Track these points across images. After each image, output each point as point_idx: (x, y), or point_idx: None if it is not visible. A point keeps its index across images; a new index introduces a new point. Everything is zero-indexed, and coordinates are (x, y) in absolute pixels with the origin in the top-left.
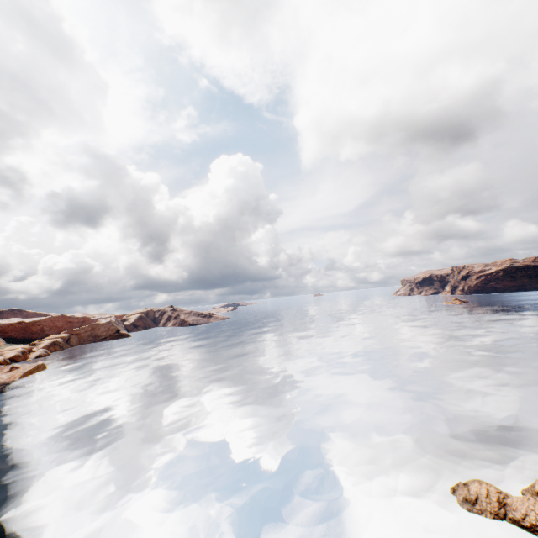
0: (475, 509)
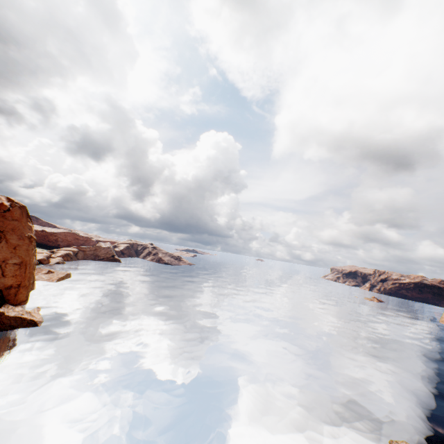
0: None
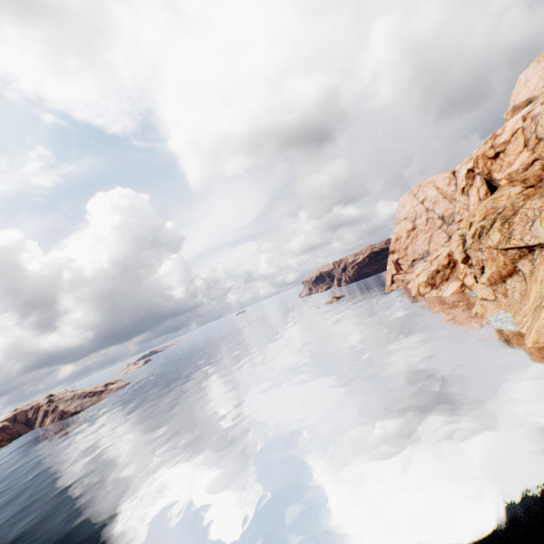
0: None
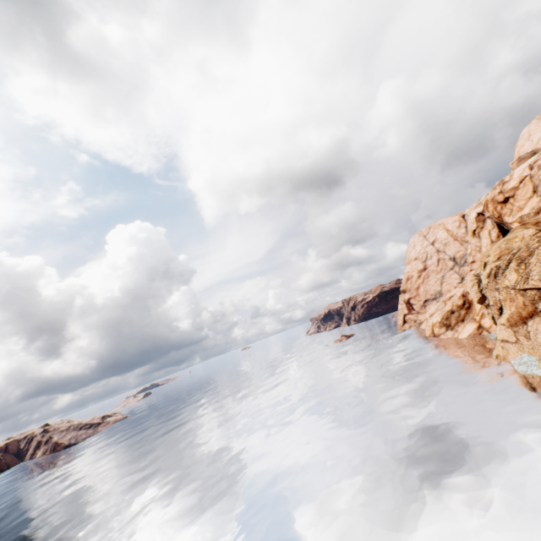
0: None
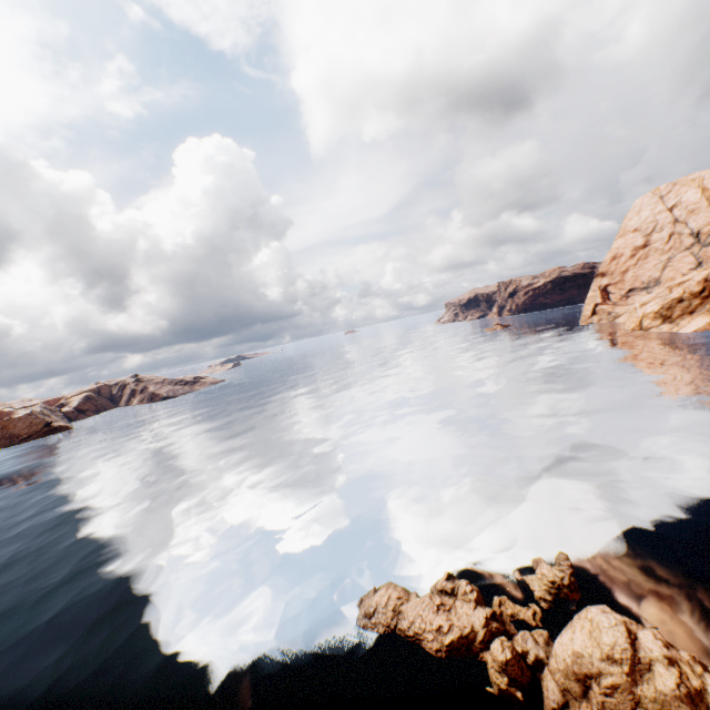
0: (370, 624)
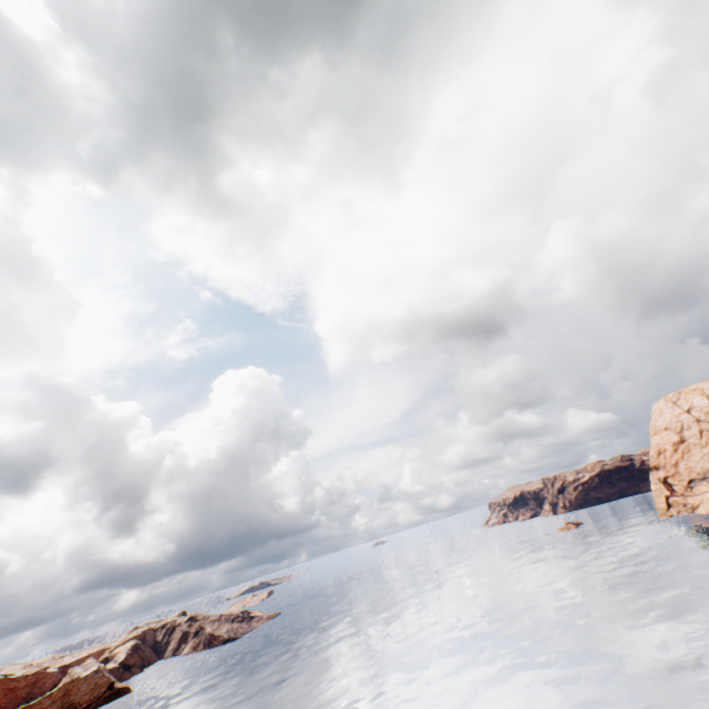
0: None
